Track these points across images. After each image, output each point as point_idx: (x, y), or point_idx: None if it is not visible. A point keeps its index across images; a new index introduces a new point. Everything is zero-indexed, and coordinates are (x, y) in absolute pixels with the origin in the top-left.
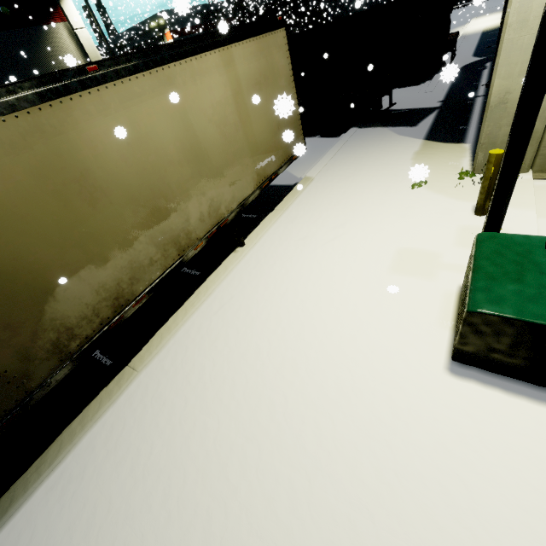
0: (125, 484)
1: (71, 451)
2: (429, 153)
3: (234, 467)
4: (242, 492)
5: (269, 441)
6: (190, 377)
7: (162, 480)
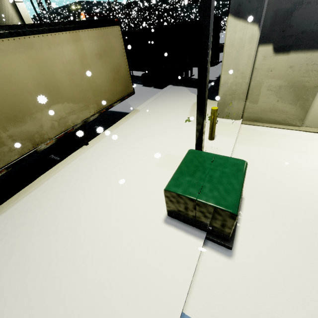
0: None
1: None
2: None
3: (31, 274)
4: (30, 288)
5: (57, 258)
6: (27, 220)
7: None
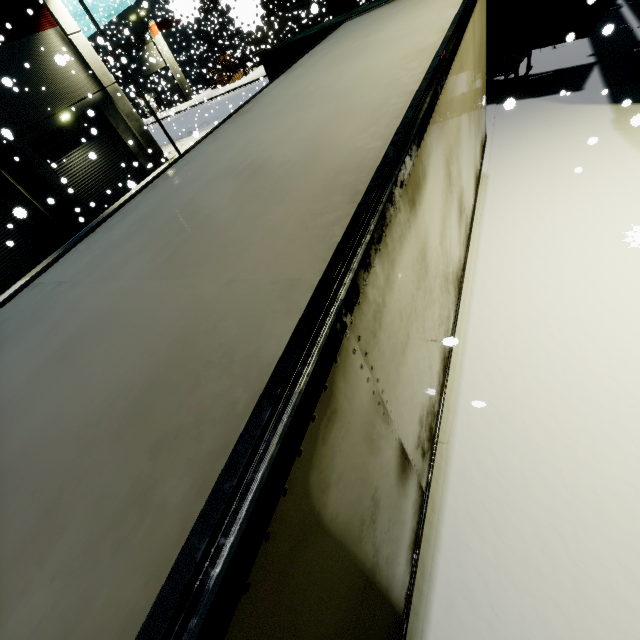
0: (560, 581)
1: (436, 555)
2: None
3: None
4: None
5: None
6: (533, 438)
7: (612, 568)
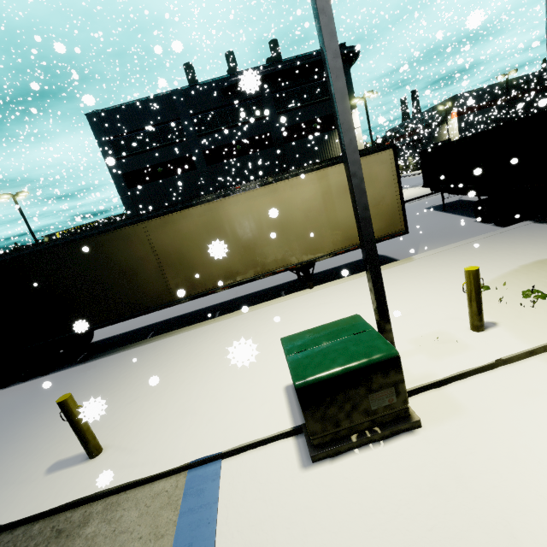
0: (173, 350)
1: (176, 335)
2: None
3: (193, 364)
4: (185, 371)
5: (208, 364)
6: (221, 332)
7: (179, 355)
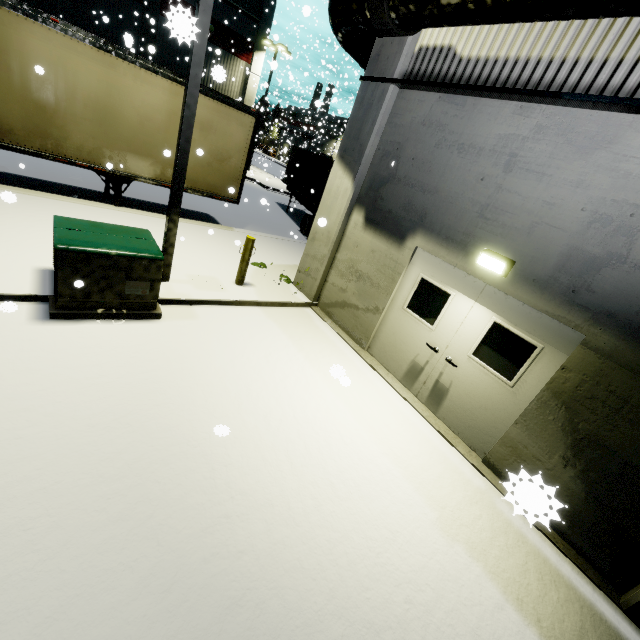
0: None
1: None
2: None
3: None
4: None
5: None
6: None
7: None
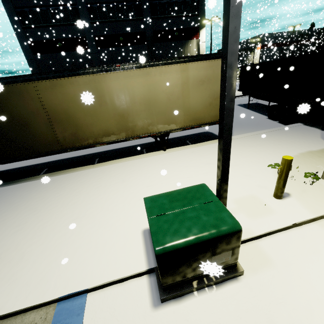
0: (59, 187)
1: (63, 174)
2: (317, 155)
3: (73, 201)
4: (66, 207)
5: (85, 203)
6: (97, 177)
7: (63, 192)
